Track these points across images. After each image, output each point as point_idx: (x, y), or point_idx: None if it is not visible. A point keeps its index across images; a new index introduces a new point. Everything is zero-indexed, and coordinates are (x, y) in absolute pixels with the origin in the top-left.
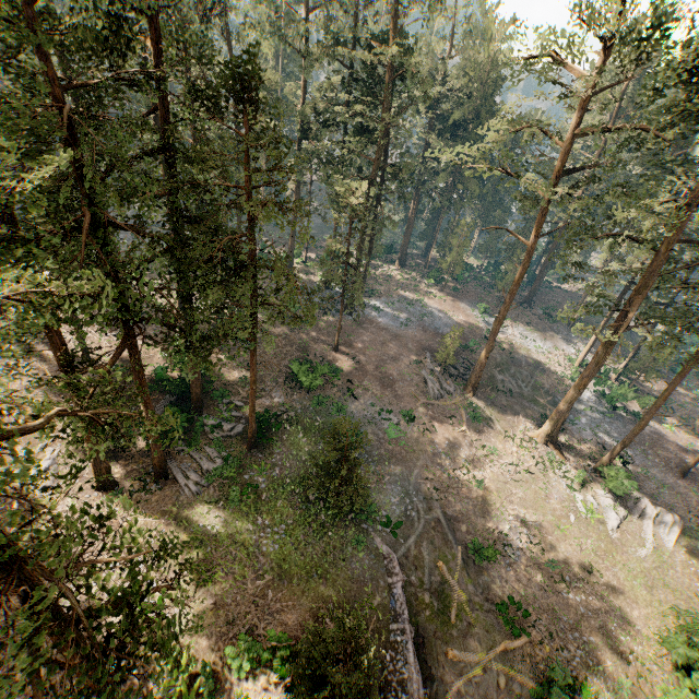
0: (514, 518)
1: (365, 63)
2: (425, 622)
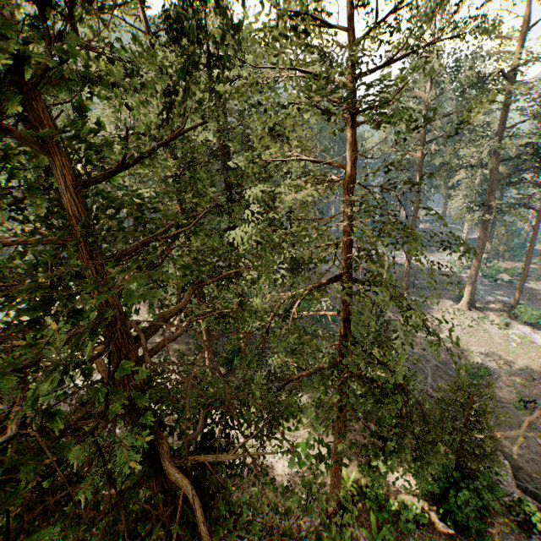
0: (480, 353)
1: None
2: None
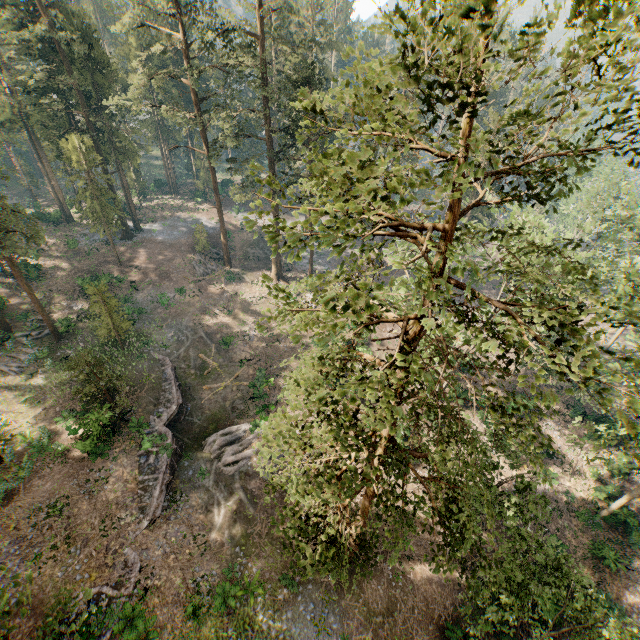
0: (253, 322)
1: (36, 36)
2: (191, 381)
